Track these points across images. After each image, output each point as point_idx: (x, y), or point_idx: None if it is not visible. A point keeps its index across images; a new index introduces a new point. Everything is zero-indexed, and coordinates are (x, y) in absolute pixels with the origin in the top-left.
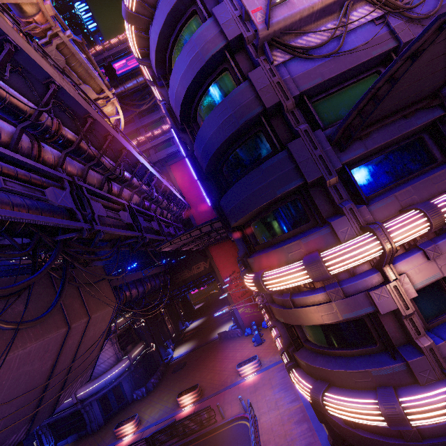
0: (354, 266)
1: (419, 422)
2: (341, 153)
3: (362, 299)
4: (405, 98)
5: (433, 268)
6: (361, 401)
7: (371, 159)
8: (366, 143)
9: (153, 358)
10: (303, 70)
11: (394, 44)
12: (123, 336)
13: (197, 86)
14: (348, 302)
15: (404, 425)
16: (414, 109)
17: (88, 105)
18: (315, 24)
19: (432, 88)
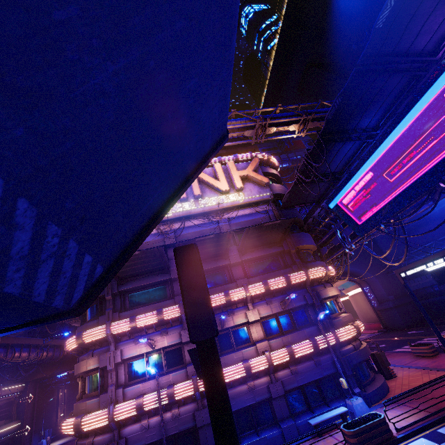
0: (101, 341)
1: (85, 426)
2: (121, 285)
3: (97, 359)
4: (145, 269)
5: (135, 349)
6: (73, 418)
7: (139, 290)
8: (134, 283)
9: (20, 444)
10: None
11: (163, 244)
12: (2, 408)
13: None
14: (92, 360)
15: (78, 428)
16: (156, 273)
17: None
18: None
19: (160, 267)
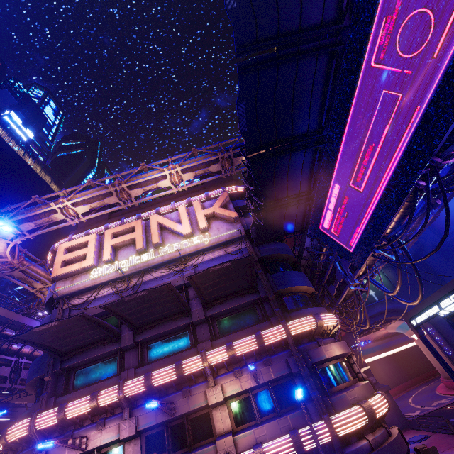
0: (28, 439)
1: None
2: (66, 361)
3: None
4: (89, 339)
5: (63, 450)
6: None
7: (87, 365)
8: (79, 357)
9: None
10: (77, 311)
11: None
12: None
13: (50, 305)
14: None
15: None
16: (104, 342)
17: (0, 308)
18: (88, 291)
19: (107, 334)
